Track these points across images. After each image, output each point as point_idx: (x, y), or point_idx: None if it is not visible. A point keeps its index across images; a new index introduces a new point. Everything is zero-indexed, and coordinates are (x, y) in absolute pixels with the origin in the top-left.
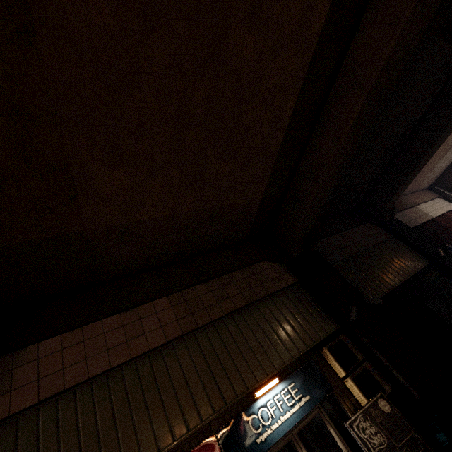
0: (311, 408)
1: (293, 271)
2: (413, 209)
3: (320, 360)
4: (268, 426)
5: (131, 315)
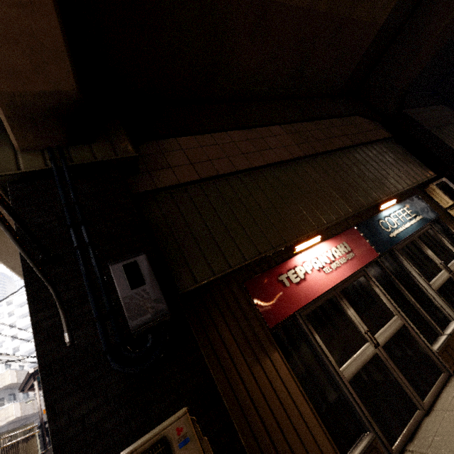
0: (426, 223)
1: (386, 128)
2: None
3: (423, 197)
4: (395, 229)
5: (252, 133)
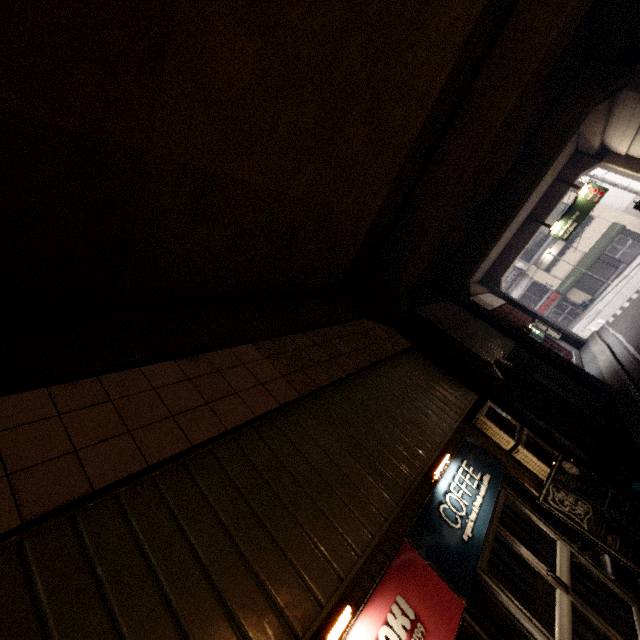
0: (498, 488)
1: (403, 334)
2: (476, 298)
3: (476, 434)
4: (466, 516)
5: (199, 364)
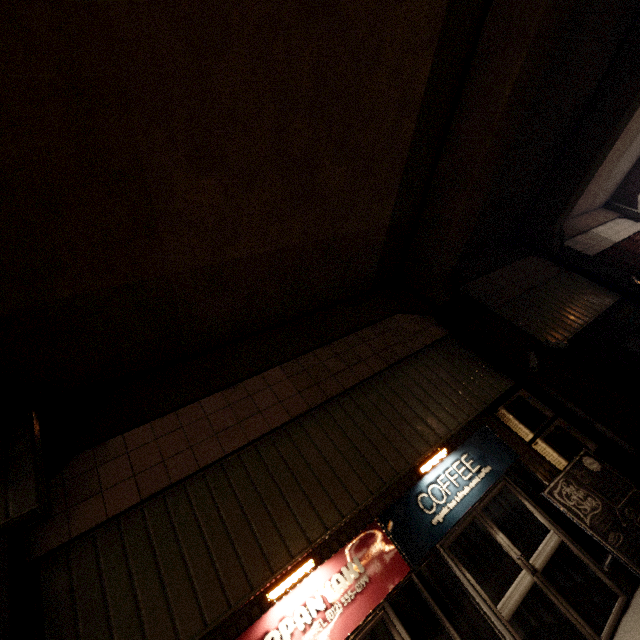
0: (495, 480)
1: (440, 322)
2: (587, 234)
3: (496, 425)
4: (444, 504)
5: (237, 392)
